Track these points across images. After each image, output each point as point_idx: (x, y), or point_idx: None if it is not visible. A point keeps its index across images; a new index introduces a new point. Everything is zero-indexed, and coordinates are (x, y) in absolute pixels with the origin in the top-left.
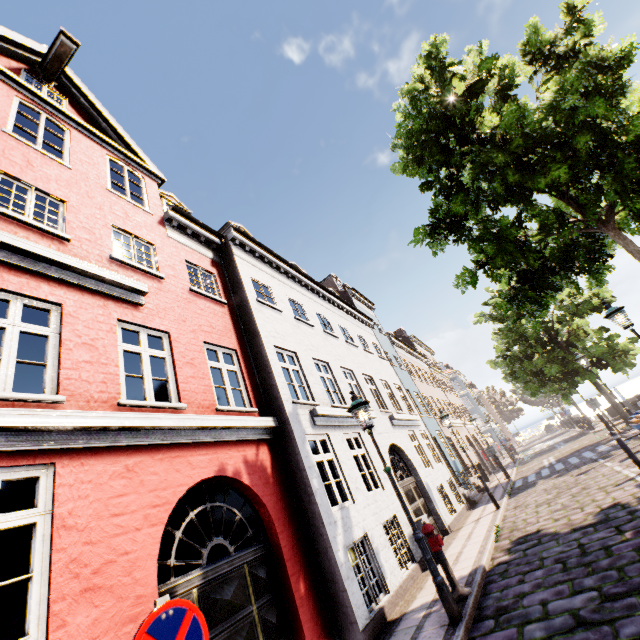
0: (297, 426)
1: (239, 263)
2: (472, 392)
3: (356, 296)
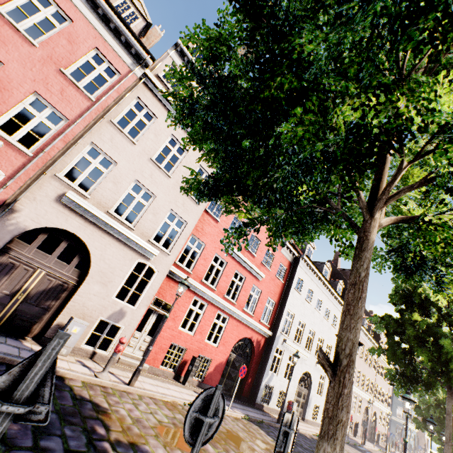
0: (276, 341)
1: (298, 269)
2: None
3: None
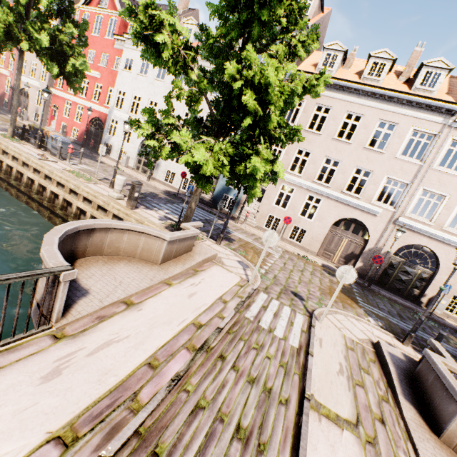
0: (110, 114)
1: (124, 52)
2: None
3: None
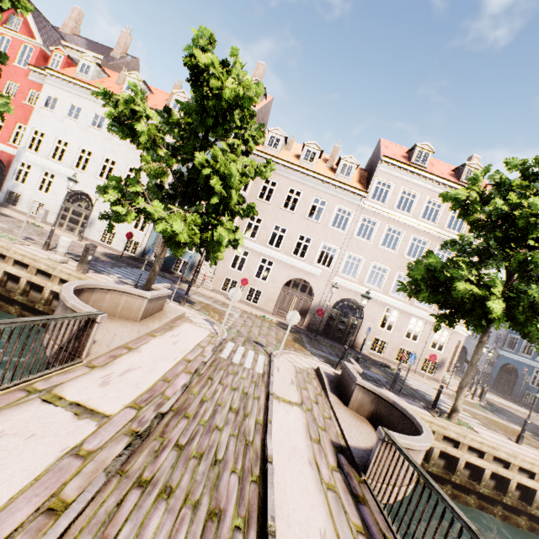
0: (19, 156)
1: (45, 88)
2: None
3: None
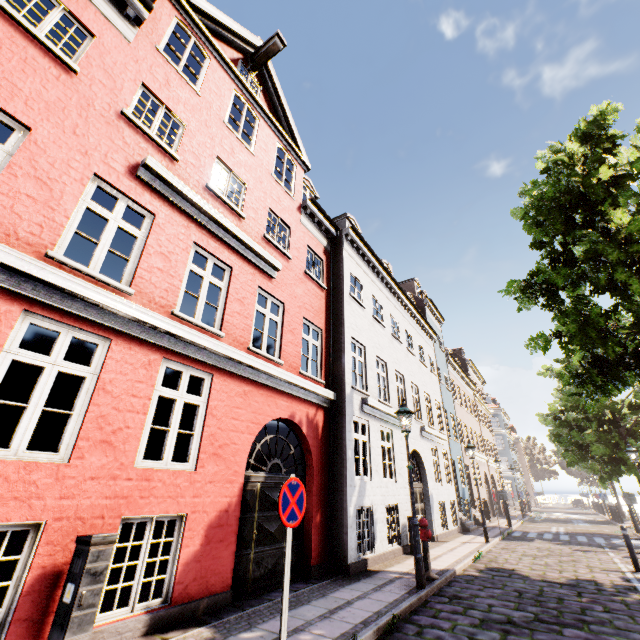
0: (349, 406)
1: (345, 257)
2: (509, 435)
3: (430, 307)
